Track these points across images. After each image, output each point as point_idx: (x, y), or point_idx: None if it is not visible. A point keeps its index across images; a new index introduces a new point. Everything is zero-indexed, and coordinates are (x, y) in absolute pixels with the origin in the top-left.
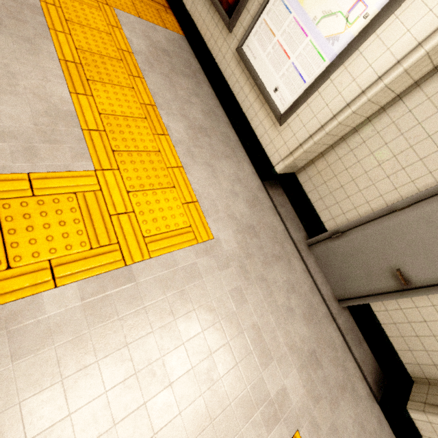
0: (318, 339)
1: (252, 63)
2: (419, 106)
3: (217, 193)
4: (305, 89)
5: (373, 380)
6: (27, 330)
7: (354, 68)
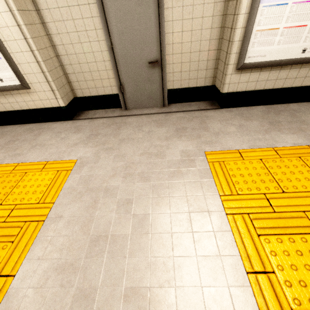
0: (173, 124)
1: None
2: (47, 2)
3: (54, 148)
4: (5, 60)
5: (210, 106)
6: (24, 307)
7: None
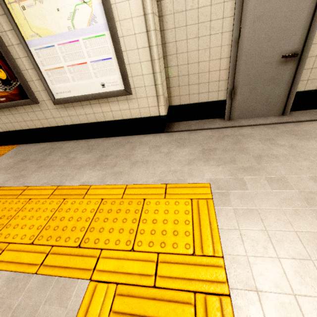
0: None
1: (72, 95)
2: None
3: (163, 166)
4: (117, 60)
5: None
6: None
7: (122, 14)
